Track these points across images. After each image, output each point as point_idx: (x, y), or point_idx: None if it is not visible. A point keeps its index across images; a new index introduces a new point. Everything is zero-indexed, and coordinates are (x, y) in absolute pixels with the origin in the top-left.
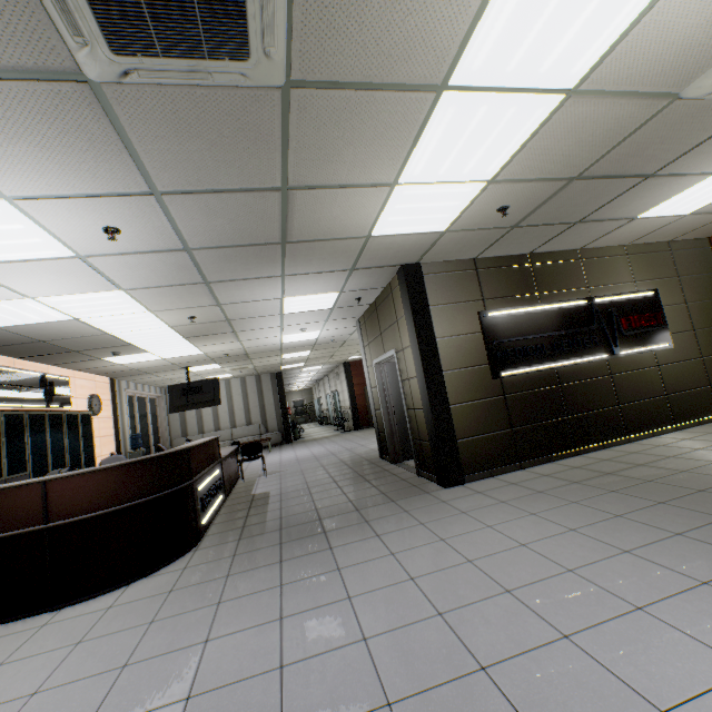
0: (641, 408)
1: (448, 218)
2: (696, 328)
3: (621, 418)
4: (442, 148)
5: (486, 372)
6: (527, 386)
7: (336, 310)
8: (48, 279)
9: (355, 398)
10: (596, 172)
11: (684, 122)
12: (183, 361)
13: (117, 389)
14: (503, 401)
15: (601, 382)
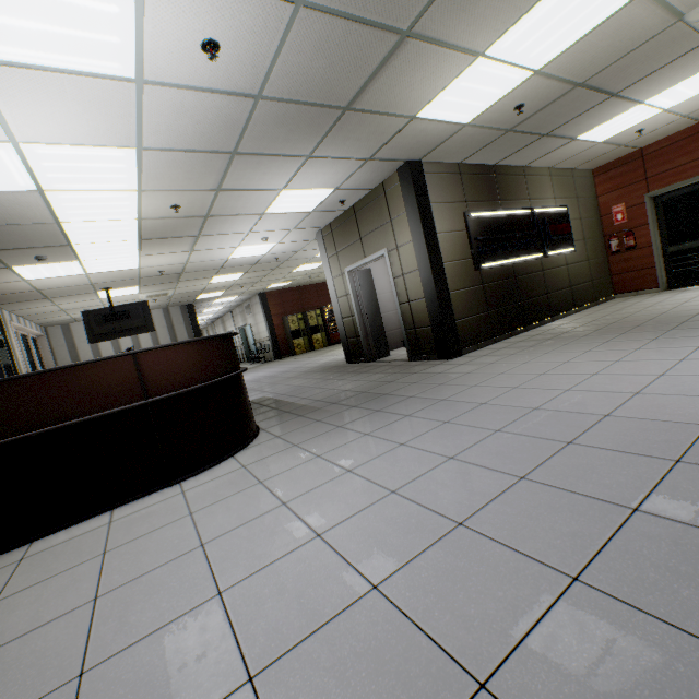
0: (558, 297)
1: (480, 109)
2: (586, 239)
3: (548, 304)
4: (540, 22)
5: (471, 265)
6: (496, 278)
7: (311, 216)
8: (66, 112)
9: (274, 329)
10: (593, 83)
11: (666, 46)
12: (105, 279)
13: (2, 320)
14: (482, 289)
15: (537, 276)
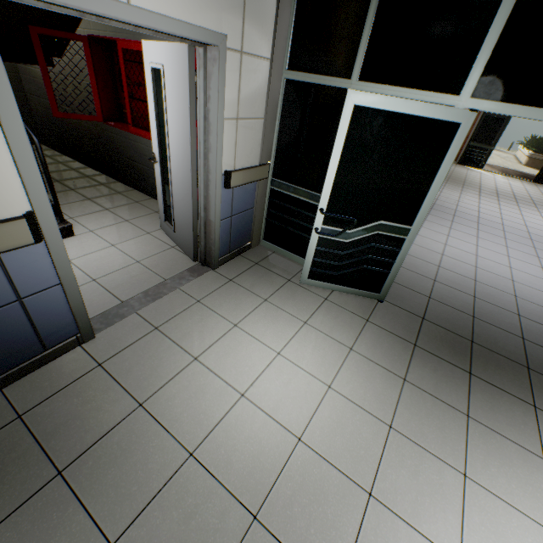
0: None
1: None
2: None
3: None
4: None
5: None
6: None
7: None
8: None
9: None
10: None
11: None
12: None
13: None
14: None
15: None
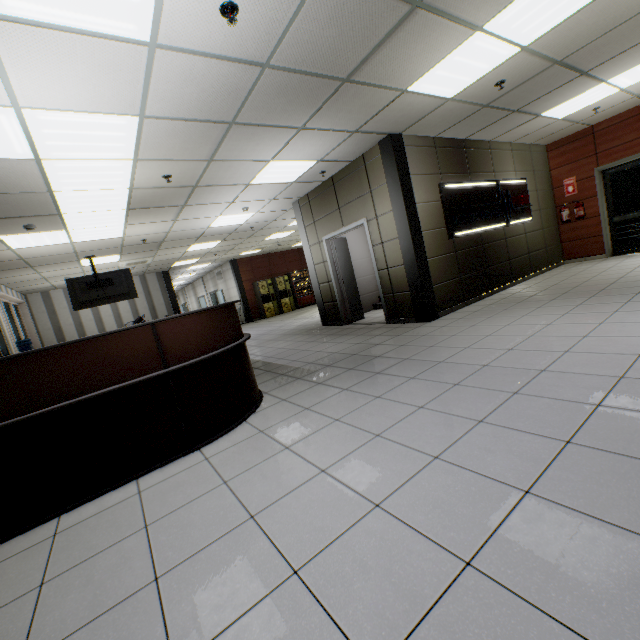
0: (518, 263)
1: (466, 84)
2: (540, 209)
3: (510, 269)
4: None
5: (445, 233)
6: (467, 245)
7: (292, 186)
8: (73, 76)
9: (245, 294)
10: (570, 61)
11: None
12: (89, 247)
13: None
14: (455, 256)
15: (501, 244)
